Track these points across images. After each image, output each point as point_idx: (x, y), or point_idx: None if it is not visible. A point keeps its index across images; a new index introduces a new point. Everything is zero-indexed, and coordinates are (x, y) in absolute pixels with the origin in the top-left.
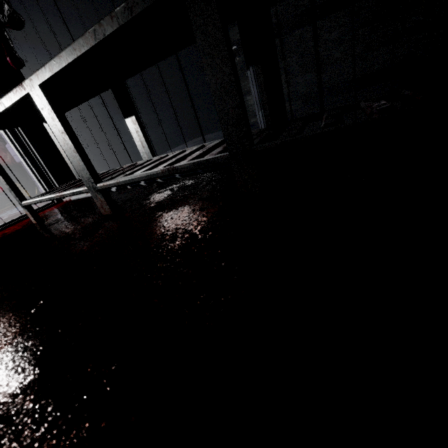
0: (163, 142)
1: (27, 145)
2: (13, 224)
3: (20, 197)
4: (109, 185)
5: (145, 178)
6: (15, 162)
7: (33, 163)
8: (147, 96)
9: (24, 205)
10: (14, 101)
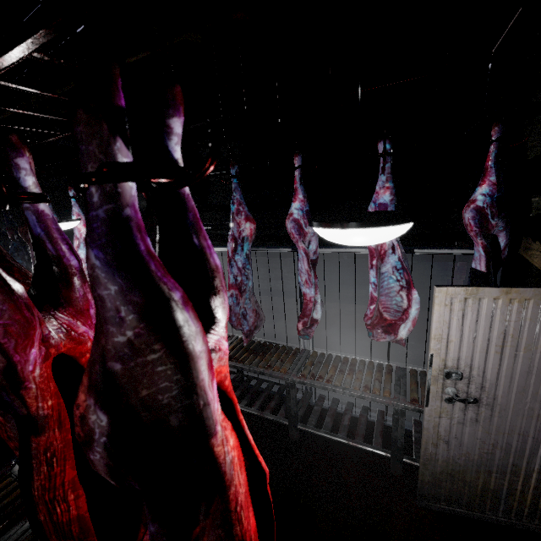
0: None
1: None
2: None
3: None
4: None
5: None
6: None
7: None
8: None
9: None
10: None
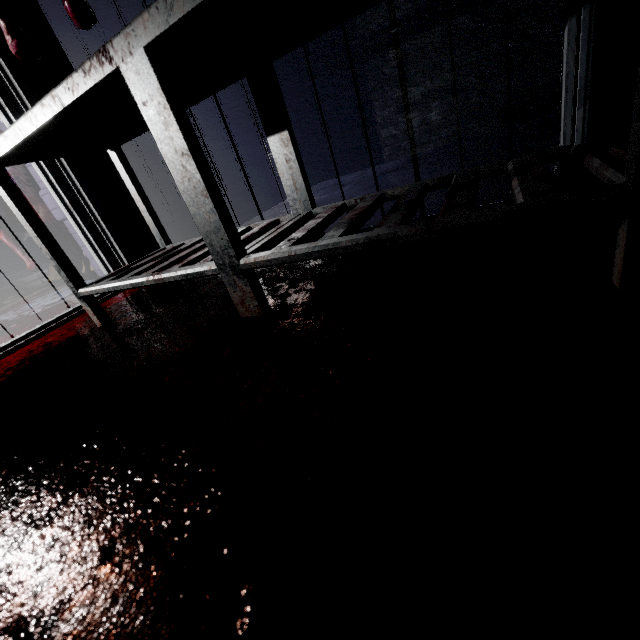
0: (273, 188)
1: (76, 190)
2: (58, 325)
3: (75, 282)
4: (269, 262)
5: (361, 247)
6: (52, 221)
7: (87, 221)
8: (250, 114)
9: (83, 295)
10: (83, 91)
